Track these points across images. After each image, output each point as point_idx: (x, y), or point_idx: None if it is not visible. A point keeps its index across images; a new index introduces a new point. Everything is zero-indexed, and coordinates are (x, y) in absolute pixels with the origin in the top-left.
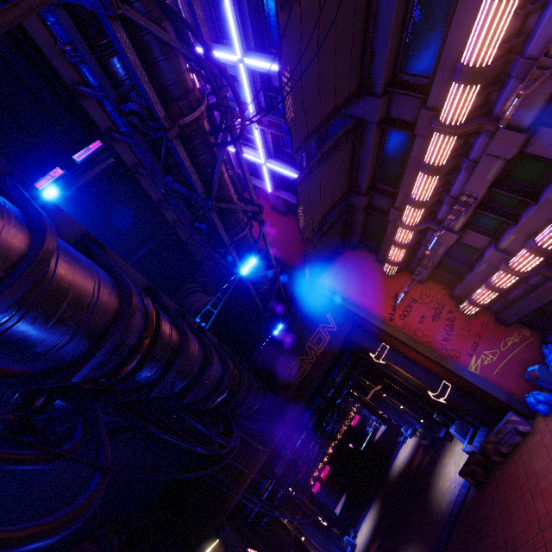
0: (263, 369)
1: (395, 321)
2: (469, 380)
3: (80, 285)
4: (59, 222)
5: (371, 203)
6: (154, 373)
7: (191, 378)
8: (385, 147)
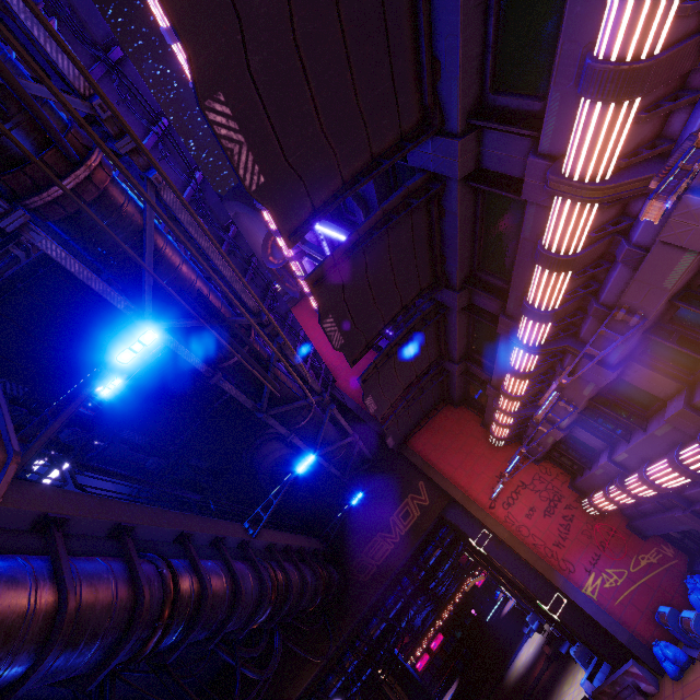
0: (338, 542)
1: (496, 510)
2: (581, 607)
3: (97, 619)
4: (94, 527)
5: (468, 369)
6: (172, 641)
7: (217, 625)
8: (475, 323)
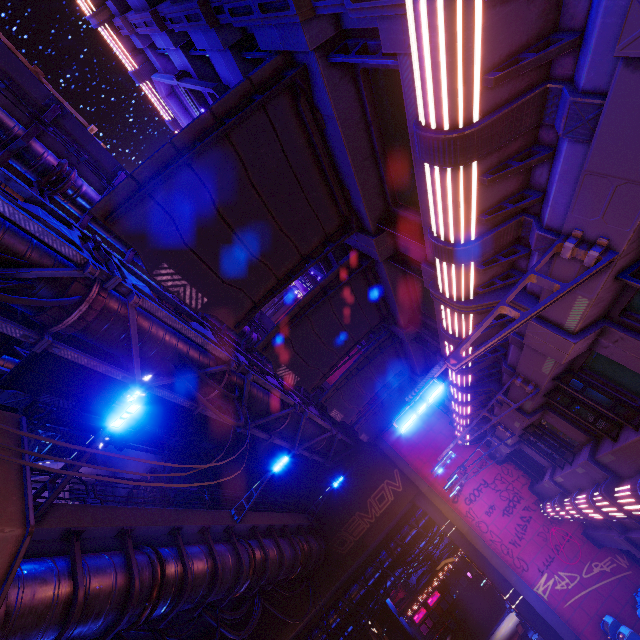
0: (323, 517)
1: (458, 504)
2: (531, 604)
3: (101, 604)
4: (105, 531)
5: None
6: (161, 613)
7: (199, 599)
8: (429, 347)
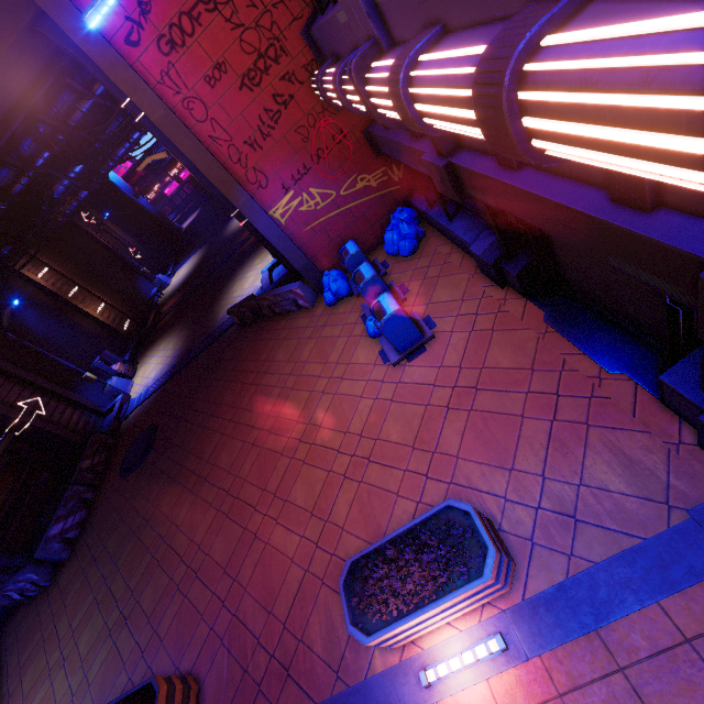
0: None
1: (142, 51)
2: (261, 233)
3: None
4: None
5: None
6: None
7: None
8: None
